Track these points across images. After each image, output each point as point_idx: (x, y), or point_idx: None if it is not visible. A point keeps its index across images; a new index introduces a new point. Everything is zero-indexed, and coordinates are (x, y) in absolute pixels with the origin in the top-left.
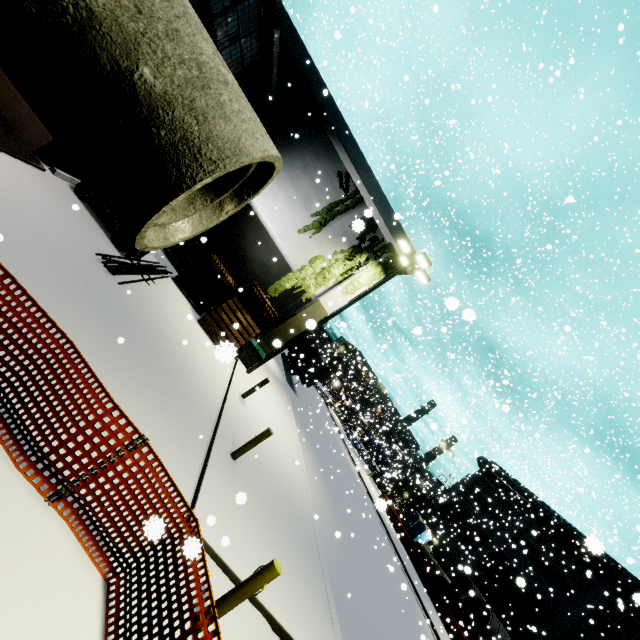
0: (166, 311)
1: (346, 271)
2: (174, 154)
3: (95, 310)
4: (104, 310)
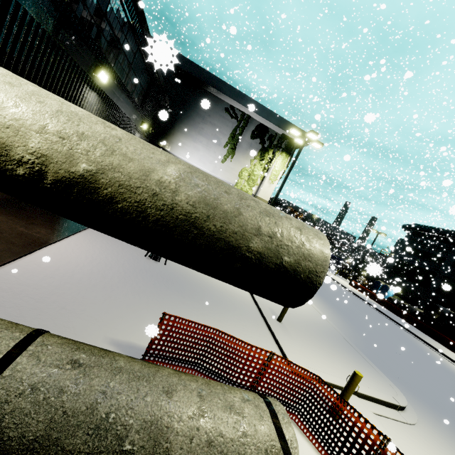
0: None
1: (264, 168)
2: (309, 280)
3: (172, 289)
4: (174, 286)
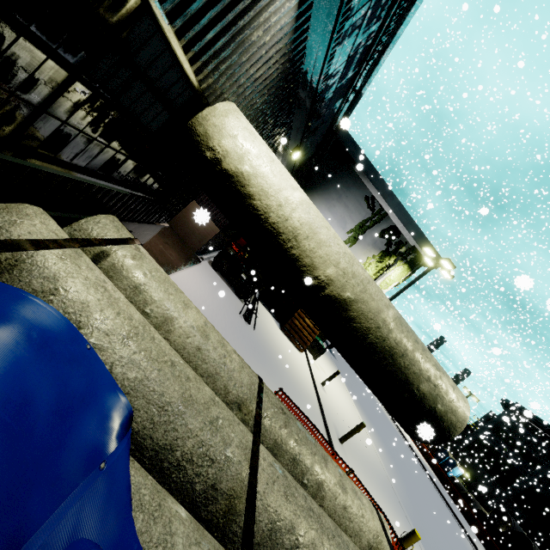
0: (270, 333)
1: (378, 271)
2: (448, 429)
3: (258, 360)
4: (259, 357)
